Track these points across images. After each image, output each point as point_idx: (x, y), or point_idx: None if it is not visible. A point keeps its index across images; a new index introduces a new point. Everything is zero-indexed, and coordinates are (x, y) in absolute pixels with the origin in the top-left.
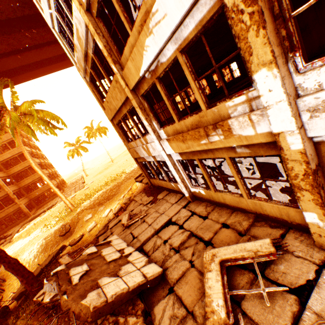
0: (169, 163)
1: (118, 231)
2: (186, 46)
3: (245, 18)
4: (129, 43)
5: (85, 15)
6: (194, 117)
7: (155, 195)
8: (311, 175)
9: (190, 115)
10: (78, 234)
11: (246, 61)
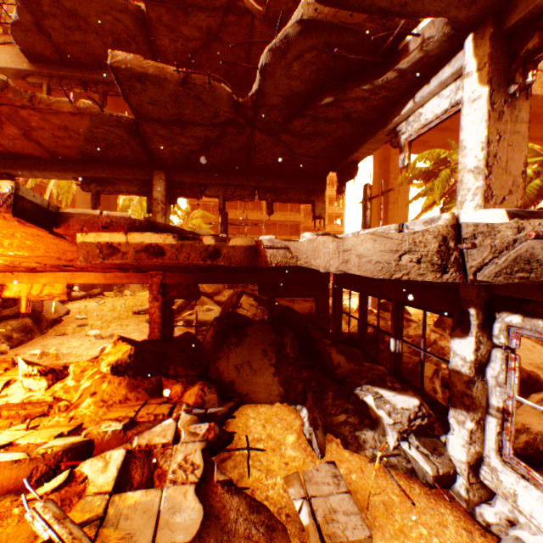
0: None
1: None
2: None
3: None
4: None
5: None
6: None
7: None
8: None
9: None
10: None
11: None
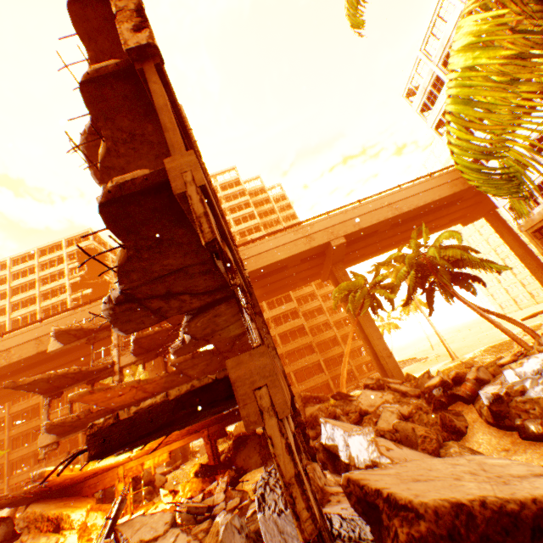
0: None
1: None
2: None
3: None
4: None
5: None
6: None
7: None
8: None
9: None
10: None
11: None
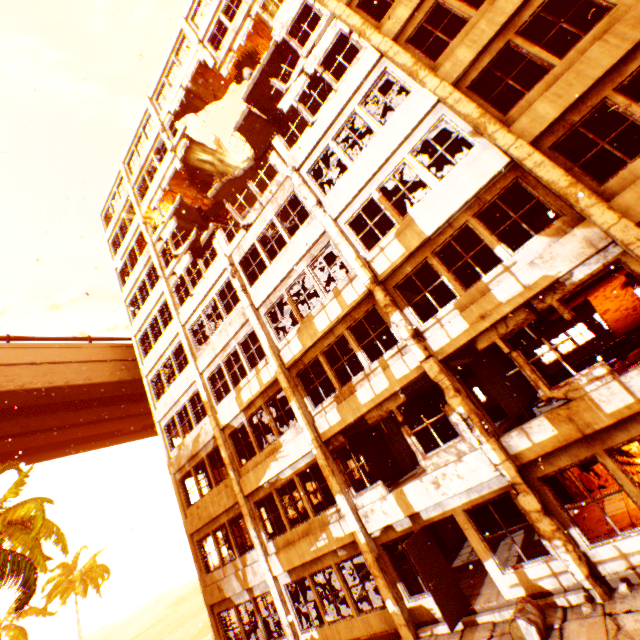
0: (275, 590)
1: None
2: (299, 472)
3: (327, 470)
4: (255, 459)
5: (219, 432)
6: (305, 523)
7: None
8: (375, 560)
9: (301, 521)
10: None
11: (331, 488)
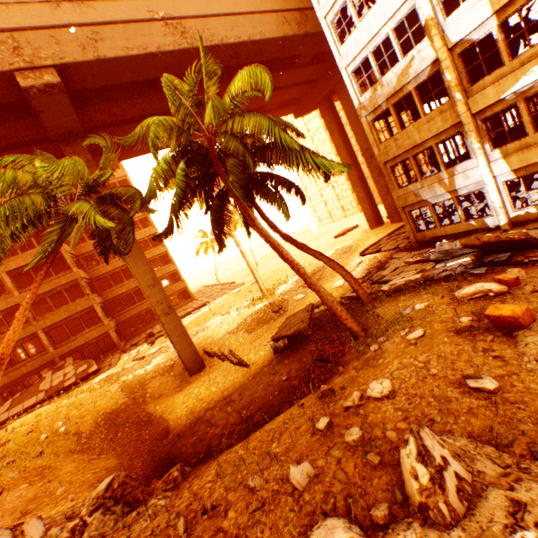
0: (491, 187)
1: (414, 267)
2: None
3: None
4: (498, 73)
5: (445, 54)
6: None
7: (430, 246)
8: None
9: None
10: (301, 308)
11: None
